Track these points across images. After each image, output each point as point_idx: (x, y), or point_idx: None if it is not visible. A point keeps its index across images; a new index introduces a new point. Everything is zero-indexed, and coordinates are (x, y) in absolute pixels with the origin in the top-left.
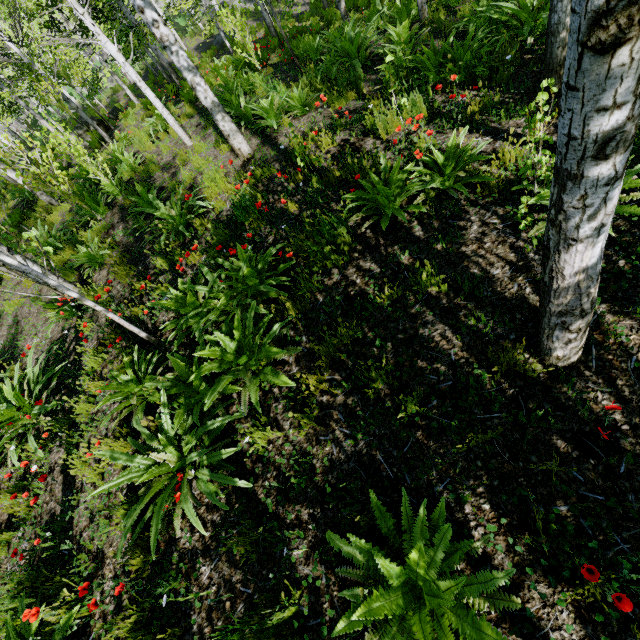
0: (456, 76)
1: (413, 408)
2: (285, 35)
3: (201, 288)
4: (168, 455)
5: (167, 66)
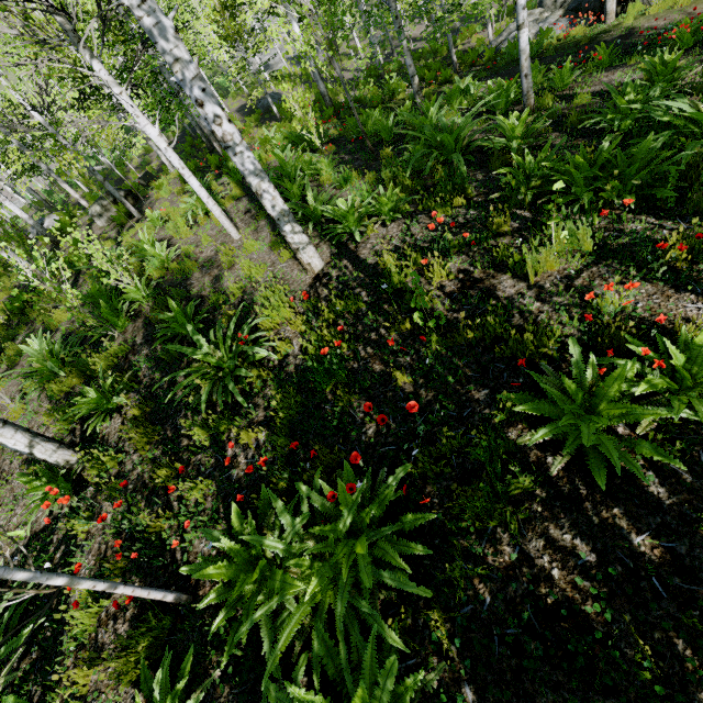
0: (632, 200)
1: None
2: (340, 104)
3: (273, 544)
4: None
5: (209, 133)
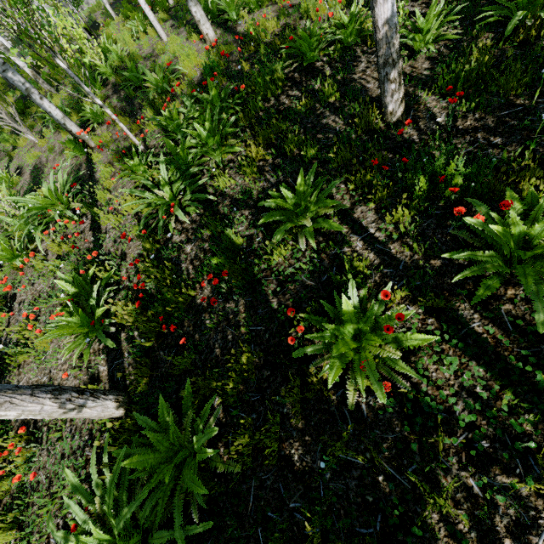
0: None
1: (311, 154)
2: None
3: (182, 110)
4: (165, 194)
5: None
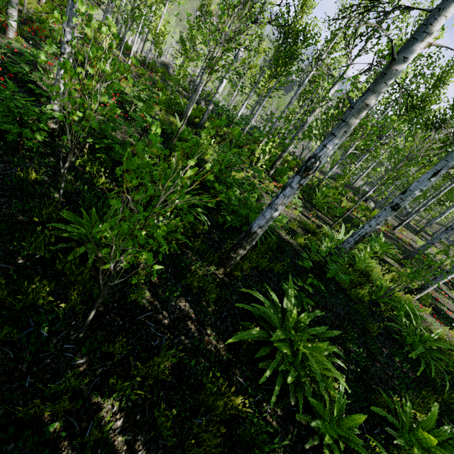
0: None
1: None
2: None
3: None
4: None
5: None
